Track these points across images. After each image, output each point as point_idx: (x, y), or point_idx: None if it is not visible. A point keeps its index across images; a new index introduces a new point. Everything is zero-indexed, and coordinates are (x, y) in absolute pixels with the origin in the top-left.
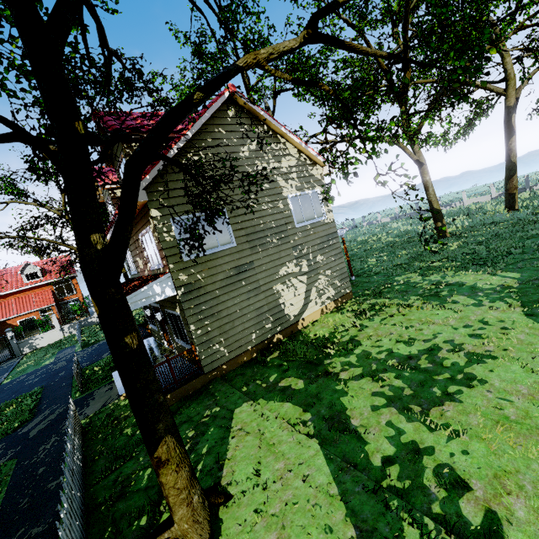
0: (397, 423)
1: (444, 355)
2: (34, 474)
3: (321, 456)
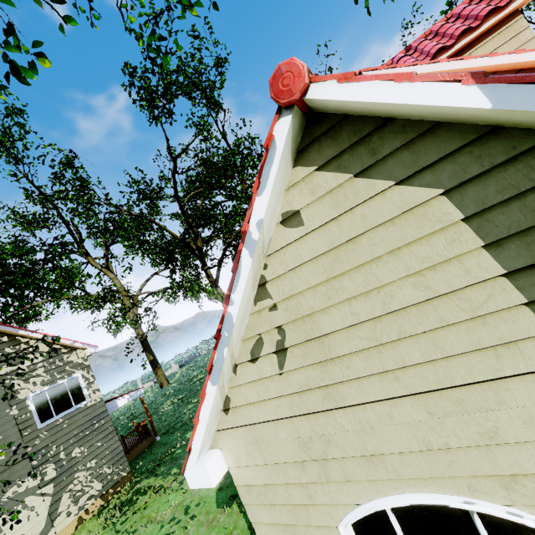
0: None
1: None
2: None
3: None
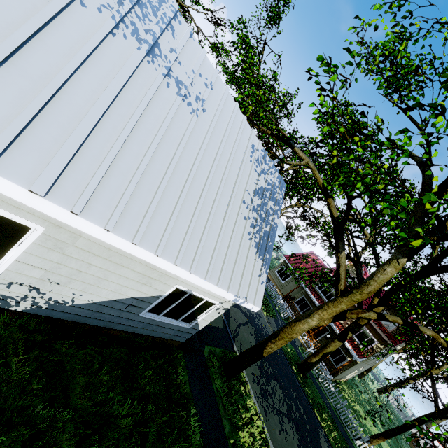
0: None
1: None
2: None
3: None
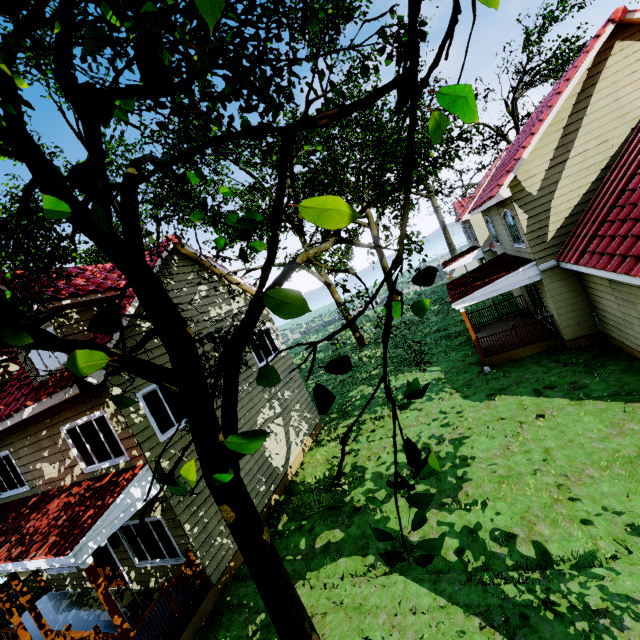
0: (444, 519)
1: (436, 449)
2: None
3: (411, 584)
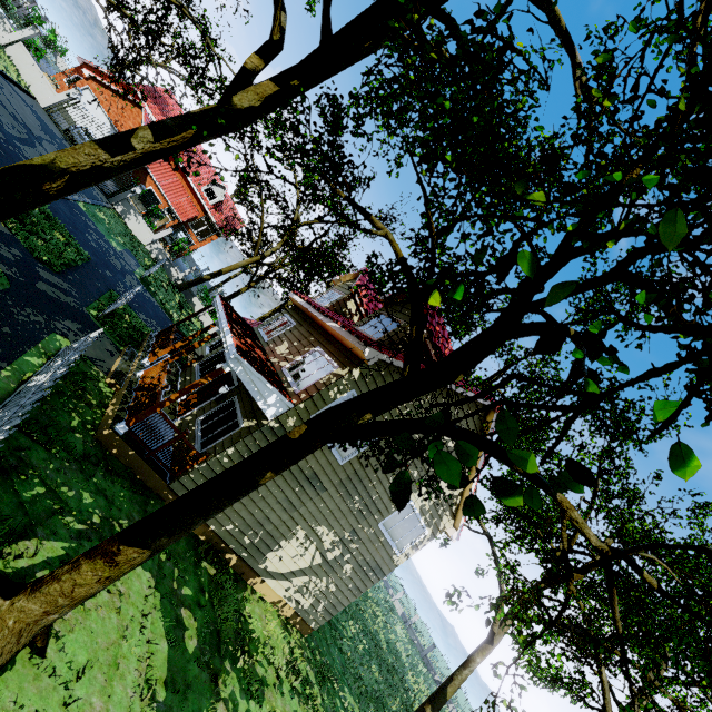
0: None
1: None
2: (0, 323)
3: None
